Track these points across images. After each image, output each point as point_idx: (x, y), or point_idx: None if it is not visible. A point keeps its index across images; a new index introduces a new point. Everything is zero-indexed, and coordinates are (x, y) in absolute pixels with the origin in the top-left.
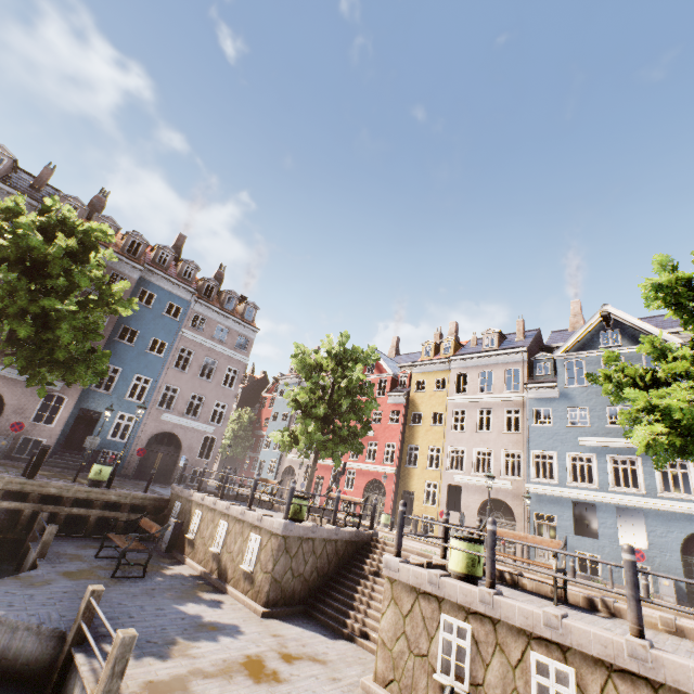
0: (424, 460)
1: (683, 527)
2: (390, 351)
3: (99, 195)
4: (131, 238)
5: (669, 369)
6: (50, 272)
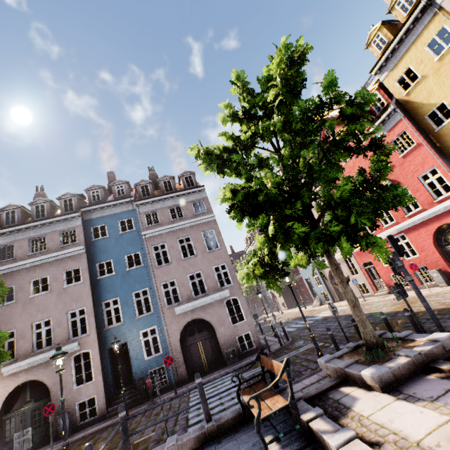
0: None
1: None
2: None
3: (37, 193)
4: (62, 200)
5: None
6: None
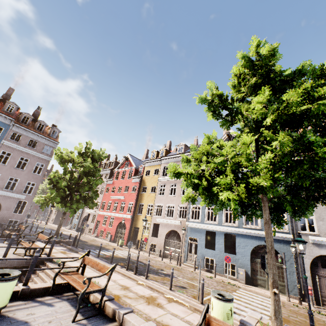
0: (145, 211)
1: (252, 243)
2: (143, 156)
3: None
4: None
5: (200, 150)
6: None
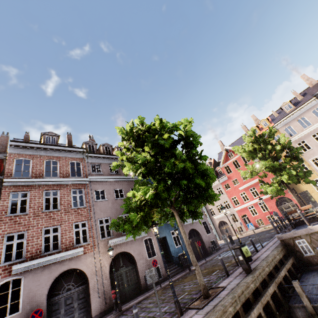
0: None
1: None
2: (222, 148)
3: (90, 139)
4: (118, 148)
5: None
6: (189, 143)
